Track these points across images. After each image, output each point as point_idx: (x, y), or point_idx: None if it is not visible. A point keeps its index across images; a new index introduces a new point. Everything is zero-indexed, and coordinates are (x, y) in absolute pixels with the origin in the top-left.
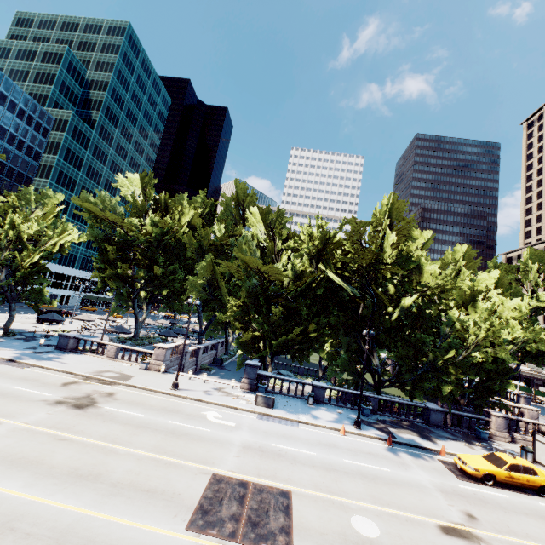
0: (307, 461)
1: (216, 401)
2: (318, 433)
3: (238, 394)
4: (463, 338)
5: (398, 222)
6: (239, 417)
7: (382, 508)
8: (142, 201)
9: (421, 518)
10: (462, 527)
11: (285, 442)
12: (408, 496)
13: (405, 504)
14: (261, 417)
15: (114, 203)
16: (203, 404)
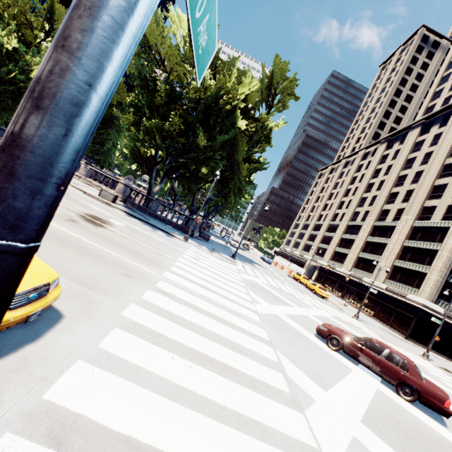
0: None
1: None
2: None
3: None
4: None
5: None
6: None
7: None
8: None
9: None
10: None
11: None
12: None
13: None
14: None
15: None
16: None
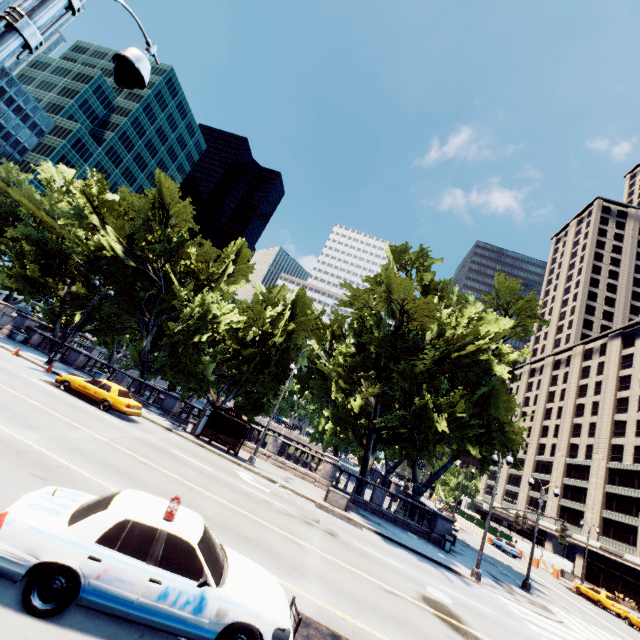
0: None
1: None
2: None
3: None
4: (179, 307)
5: (173, 203)
6: None
7: None
8: (60, 189)
9: None
10: None
11: None
12: None
13: None
14: None
15: (23, 180)
16: None
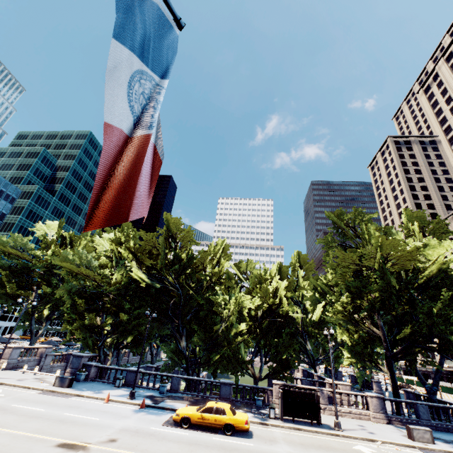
0: (23, 413)
1: (17, 383)
2: (81, 401)
3: (53, 381)
4: (219, 311)
5: (178, 231)
6: (20, 392)
7: (30, 434)
8: (52, 239)
9: (57, 439)
10: (86, 444)
11: (30, 404)
12: (76, 430)
13: (61, 433)
14: (42, 392)
15: (26, 241)
16: (1, 385)
